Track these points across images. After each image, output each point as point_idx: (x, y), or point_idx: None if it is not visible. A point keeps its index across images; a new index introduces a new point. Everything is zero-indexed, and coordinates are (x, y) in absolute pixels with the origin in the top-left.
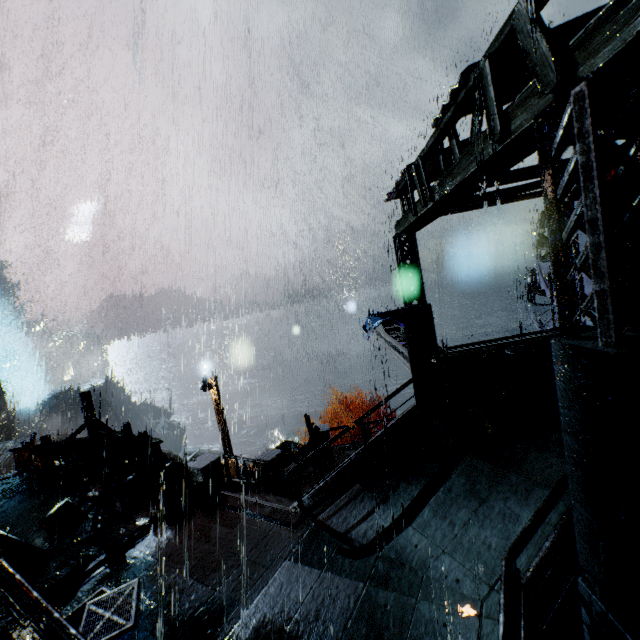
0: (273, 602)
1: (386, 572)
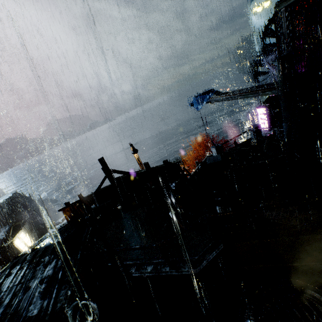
0: None
1: None
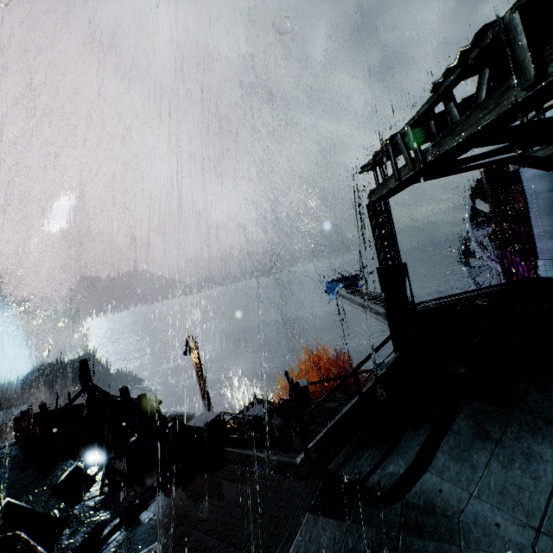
0: None
1: (417, 520)
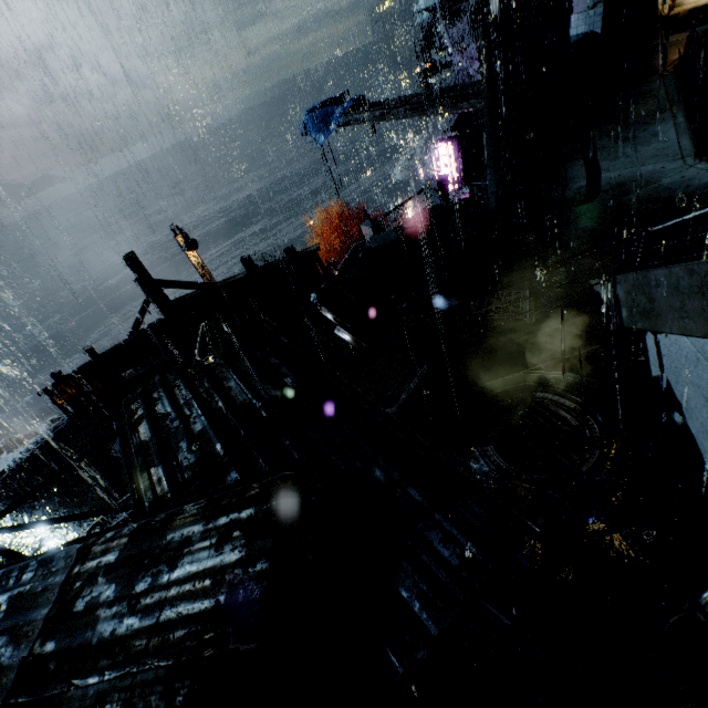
0: (583, 236)
1: (621, 191)
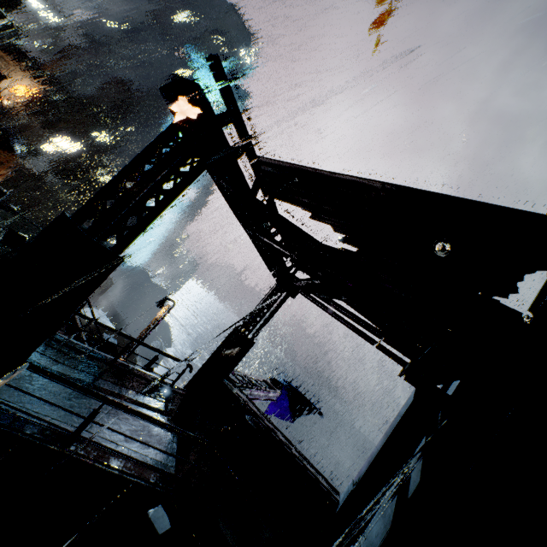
0: None
1: None
